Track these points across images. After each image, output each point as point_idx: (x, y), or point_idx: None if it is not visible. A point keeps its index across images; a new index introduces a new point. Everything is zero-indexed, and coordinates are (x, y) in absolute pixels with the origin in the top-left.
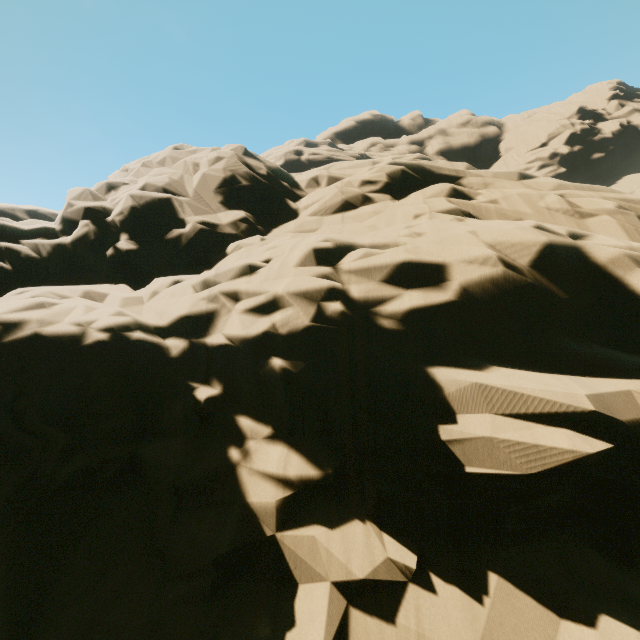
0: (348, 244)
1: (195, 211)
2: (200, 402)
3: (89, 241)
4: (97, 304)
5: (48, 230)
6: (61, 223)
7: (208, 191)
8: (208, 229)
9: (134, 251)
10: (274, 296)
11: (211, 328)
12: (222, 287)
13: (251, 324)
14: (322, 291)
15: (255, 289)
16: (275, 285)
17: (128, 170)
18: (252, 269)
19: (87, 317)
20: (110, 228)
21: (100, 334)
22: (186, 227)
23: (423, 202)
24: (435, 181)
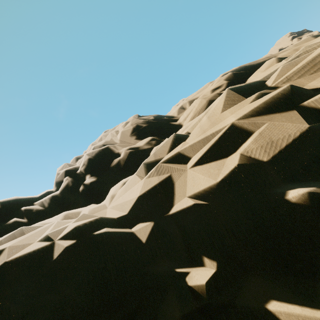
0: (255, 83)
1: (123, 146)
2: (201, 295)
3: (69, 187)
4: (71, 219)
5: (49, 192)
6: (55, 186)
7: (127, 137)
8: (134, 150)
9: (95, 182)
10: (229, 132)
11: (172, 198)
12: (166, 158)
13: (220, 169)
14: (288, 96)
15: (201, 140)
16: (222, 124)
17: (86, 152)
18: (183, 138)
19: (56, 230)
20: (79, 176)
21: (66, 243)
22: (121, 155)
23: (265, 71)
24: (257, 68)
